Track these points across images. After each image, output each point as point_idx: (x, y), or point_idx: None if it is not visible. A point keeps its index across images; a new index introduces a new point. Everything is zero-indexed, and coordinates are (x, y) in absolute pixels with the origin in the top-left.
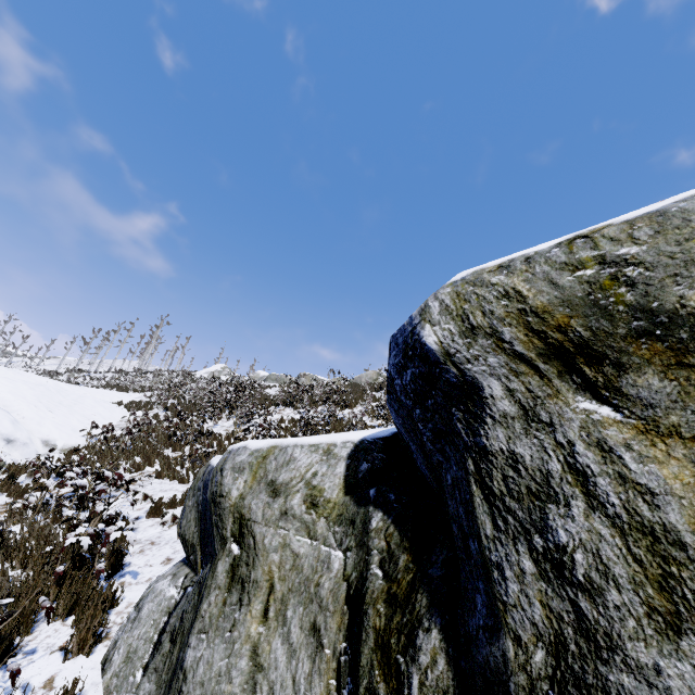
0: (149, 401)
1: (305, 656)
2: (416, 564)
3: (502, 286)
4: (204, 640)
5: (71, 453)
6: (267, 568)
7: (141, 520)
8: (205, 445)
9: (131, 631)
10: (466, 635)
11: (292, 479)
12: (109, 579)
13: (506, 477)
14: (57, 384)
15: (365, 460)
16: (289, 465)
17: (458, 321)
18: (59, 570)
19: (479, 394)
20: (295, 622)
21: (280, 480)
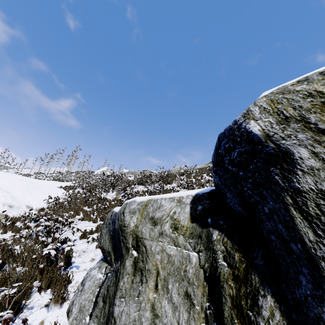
0: (74, 185)
1: (183, 310)
2: (245, 258)
3: (305, 90)
4: (123, 301)
5: (40, 211)
6: (154, 263)
7: (77, 241)
8: (103, 204)
9: (80, 296)
10: (294, 299)
11: (163, 216)
12: (65, 270)
13: (318, 204)
14: (30, 179)
15: (199, 204)
16: (160, 208)
17: (275, 115)
18: (40, 267)
19: (291, 158)
20: (174, 291)
21: (156, 216)
